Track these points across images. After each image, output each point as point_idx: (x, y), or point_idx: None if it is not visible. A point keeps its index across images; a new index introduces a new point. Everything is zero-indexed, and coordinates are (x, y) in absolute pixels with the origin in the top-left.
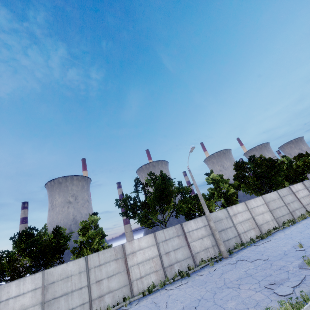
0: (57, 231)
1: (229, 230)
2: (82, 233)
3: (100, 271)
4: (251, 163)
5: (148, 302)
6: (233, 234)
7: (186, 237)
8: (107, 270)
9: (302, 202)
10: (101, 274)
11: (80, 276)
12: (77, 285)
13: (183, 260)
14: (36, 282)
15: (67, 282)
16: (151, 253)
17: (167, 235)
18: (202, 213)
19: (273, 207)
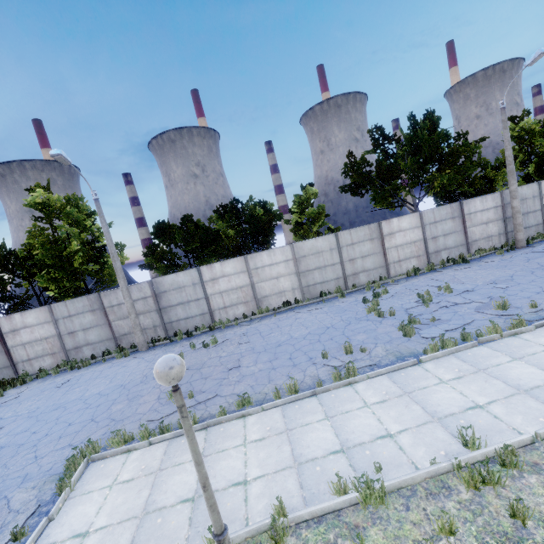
0: (264, 207)
1: (531, 216)
2: (301, 210)
3: (352, 250)
4: None
5: (423, 280)
6: (535, 221)
7: (465, 220)
8: (361, 250)
9: None
10: (355, 254)
11: (332, 253)
12: (329, 261)
13: (454, 248)
14: (286, 255)
15: (319, 258)
16: (414, 236)
17: (438, 216)
18: (475, 192)
19: None
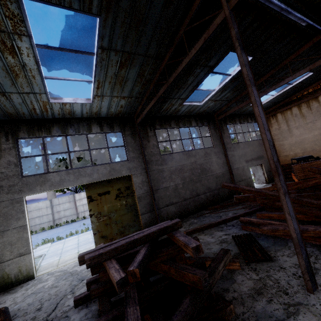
0: None
1: None
2: None
3: None
4: (59, 165)
5: None
6: None
7: None
8: None
9: (79, 209)
10: None
11: None
12: None
13: None
14: None
15: None
16: None
17: None
18: None
19: (33, 216)
